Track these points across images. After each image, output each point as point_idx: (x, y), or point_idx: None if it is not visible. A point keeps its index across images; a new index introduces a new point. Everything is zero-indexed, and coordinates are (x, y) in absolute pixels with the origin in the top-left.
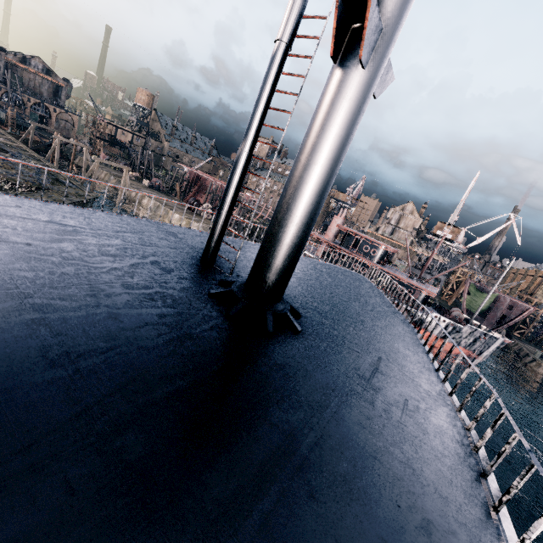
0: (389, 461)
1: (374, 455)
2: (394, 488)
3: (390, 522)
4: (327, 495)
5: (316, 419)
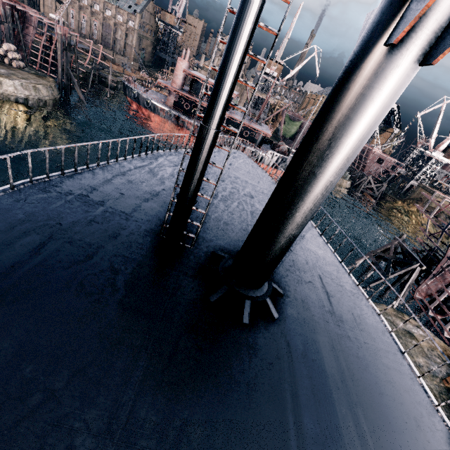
0: (384, 388)
1: (379, 391)
2: (397, 409)
3: (412, 440)
4: None
5: (350, 392)
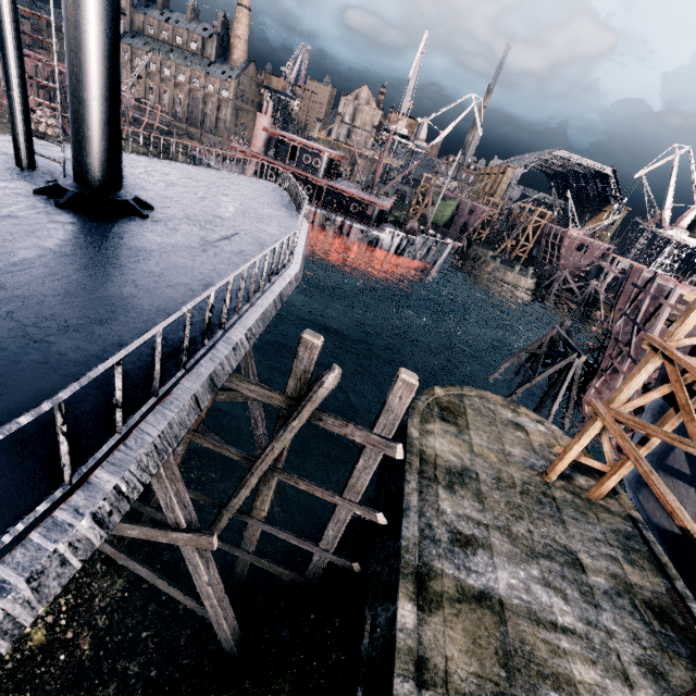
0: (199, 269)
1: (187, 267)
2: (194, 276)
3: (180, 283)
4: (134, 275)
5: (141, 254)
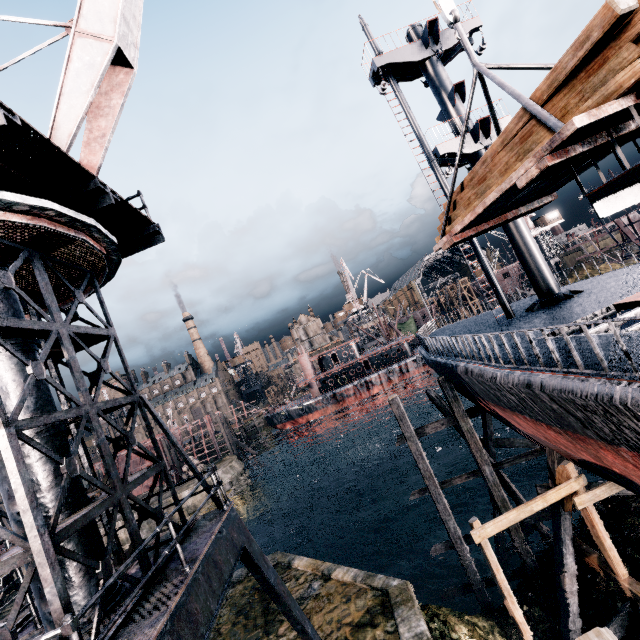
0: None
1: None
2: None
3: None
4: None
5: None
